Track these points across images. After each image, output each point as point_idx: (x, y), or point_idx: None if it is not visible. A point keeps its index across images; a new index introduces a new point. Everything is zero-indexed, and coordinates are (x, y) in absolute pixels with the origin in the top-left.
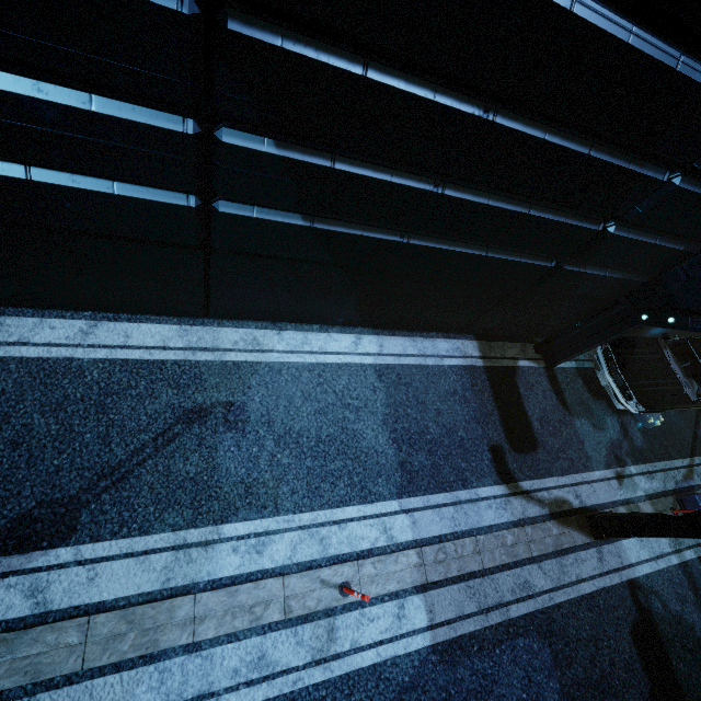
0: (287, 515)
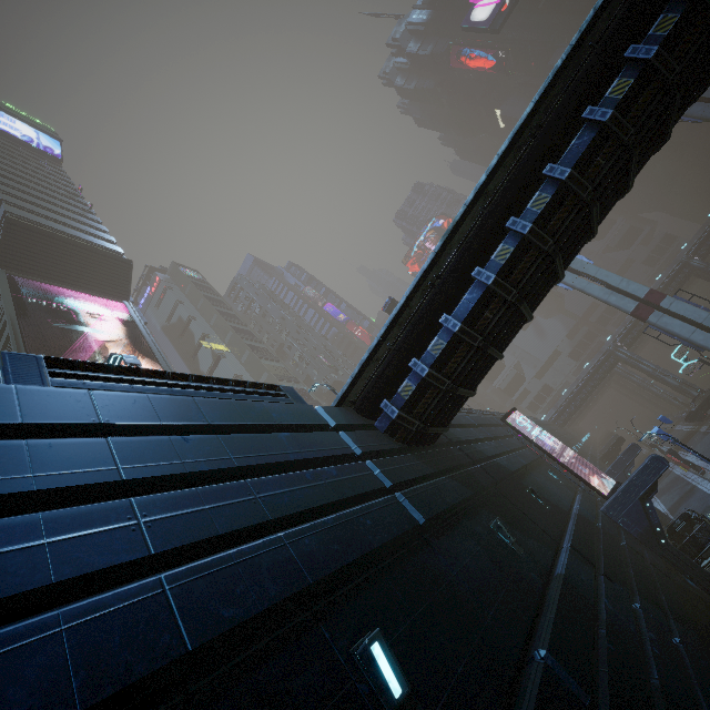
0: None
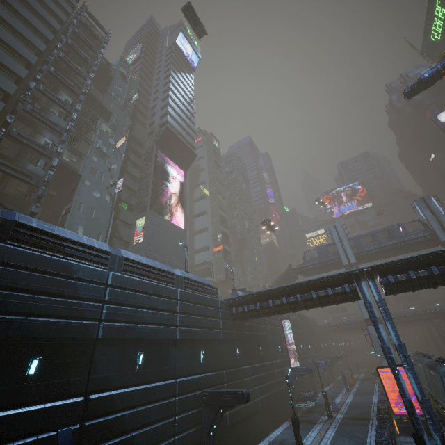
0: (305, 438)
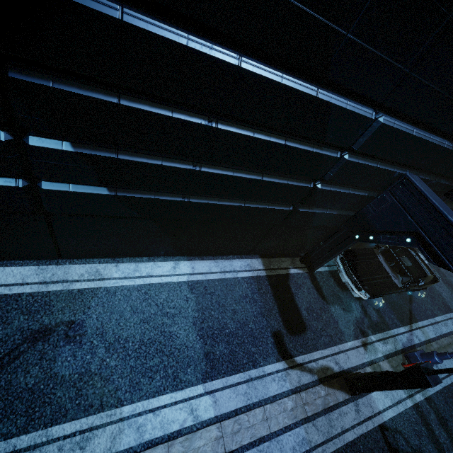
0: (110, 410)
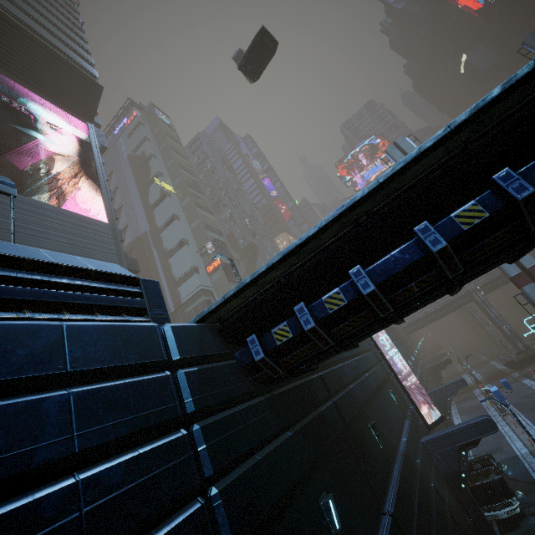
0: None
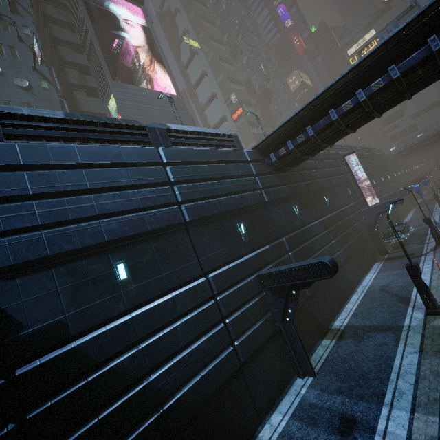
0: None
